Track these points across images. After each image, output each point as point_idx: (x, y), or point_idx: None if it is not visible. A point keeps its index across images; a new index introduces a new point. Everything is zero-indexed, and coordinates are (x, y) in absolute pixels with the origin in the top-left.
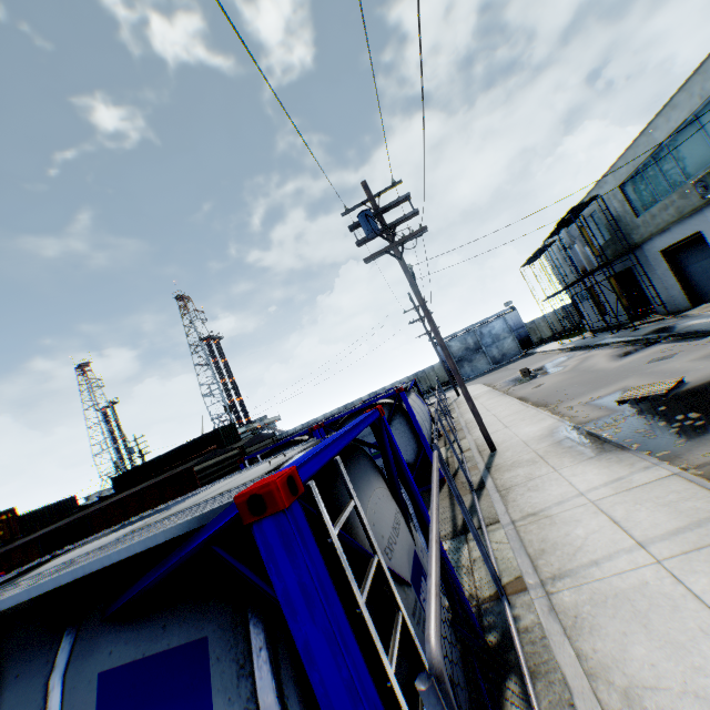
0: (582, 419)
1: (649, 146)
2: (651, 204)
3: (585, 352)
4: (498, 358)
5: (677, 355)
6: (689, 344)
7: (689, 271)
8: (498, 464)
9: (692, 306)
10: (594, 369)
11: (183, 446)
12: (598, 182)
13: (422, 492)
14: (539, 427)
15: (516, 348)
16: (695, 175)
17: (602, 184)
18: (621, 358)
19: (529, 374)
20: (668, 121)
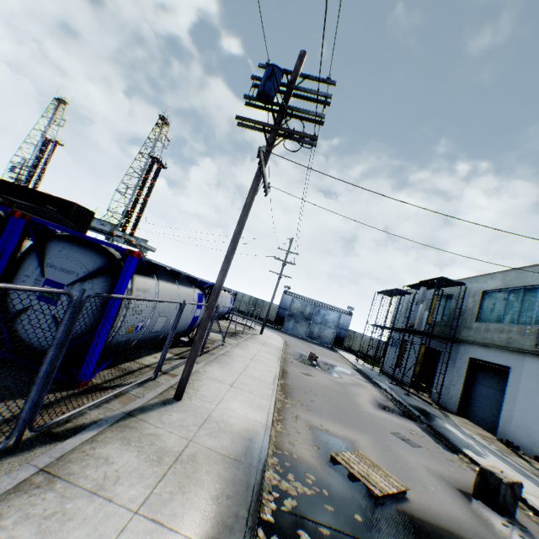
0: (287, 443)
1: (529, 280)
2: (493, 321)
3: (363, 379)
4: (314, 336)
5: (420, 449)
6: (436, 447)
7: (476, 388)
8: (144, 420)
9: (457, 413)
10: (353, 399)
11: (40, 192)
12: (472, 277)
13: None
14: (245, 414)
15: (330, 339)
16: None
17: (474, 281)
18: (379, 409)
19: (314, 361)
20: None
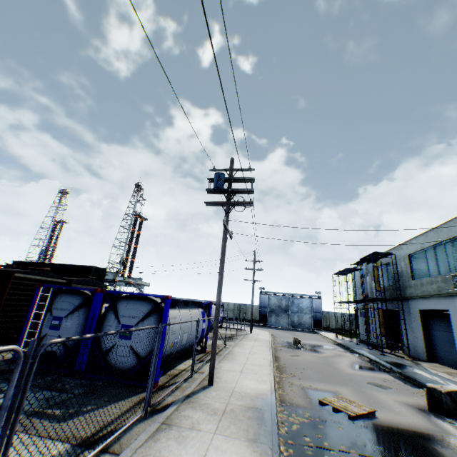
0: (287, 399)
1: (434, 239)
2: (424, 276)
3: (343, 350)
4: (295, 324)
5: (390, 389)
6: (405, 386)
7: (433, 334)
8: (197, 397)
9: (427, 360)
10: (335, 365)
11: (67, 265)
12: (397, 246)
13: (133, 384)
14: (255, 385)
15: (310, 324)
16: (455, 272)
17: (399, 249)
18: (357, 369)
19: (298, 344)
20: (450, 230)
